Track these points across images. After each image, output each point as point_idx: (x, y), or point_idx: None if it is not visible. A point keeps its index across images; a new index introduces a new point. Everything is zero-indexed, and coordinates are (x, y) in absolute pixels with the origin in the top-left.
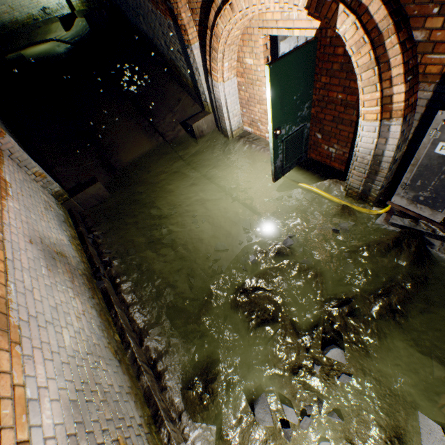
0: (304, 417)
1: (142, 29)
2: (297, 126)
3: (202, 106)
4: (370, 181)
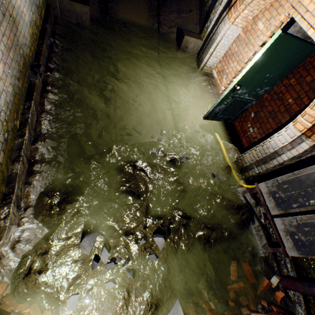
0: (112, 263)
1: None
2: (249, 96)
3: (201, 30)
4: (257, 164)
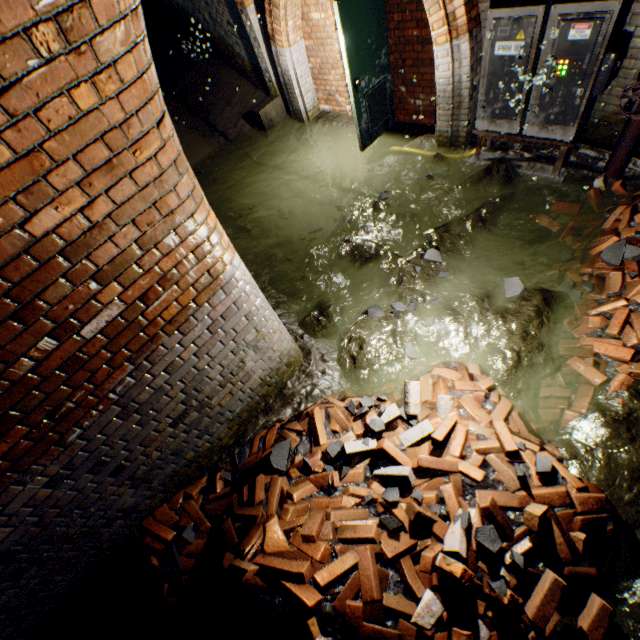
0: (410, 304)
1: (177, 4)
2: (377, 78)
3: (266, 91)
4: (457, 118)
